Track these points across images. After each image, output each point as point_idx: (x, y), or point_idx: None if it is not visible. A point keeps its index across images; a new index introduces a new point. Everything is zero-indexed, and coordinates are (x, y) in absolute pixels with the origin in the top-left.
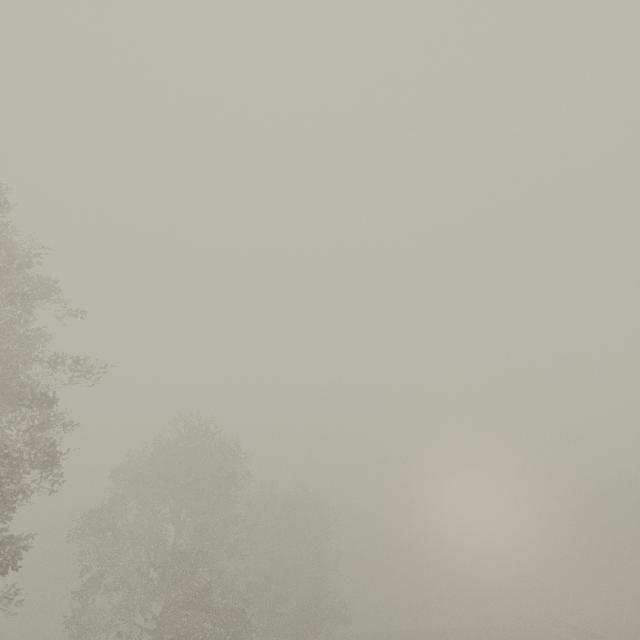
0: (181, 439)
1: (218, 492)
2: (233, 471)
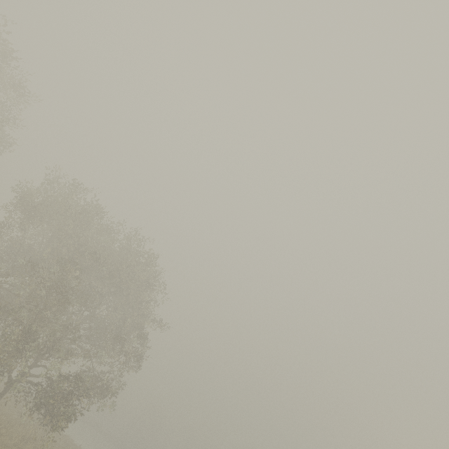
0: None
1: None
2: None
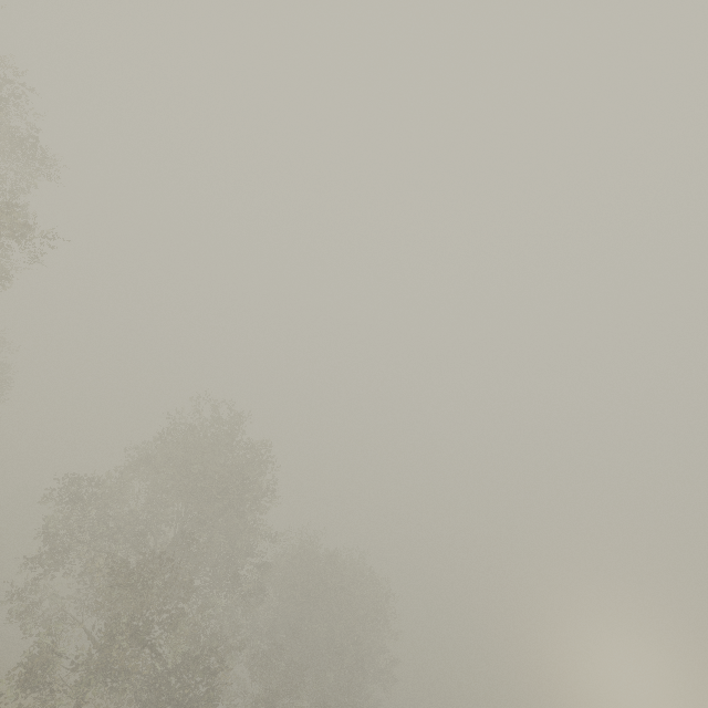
0: (203, 425)
1: (223, 498)
2: (247, 477)
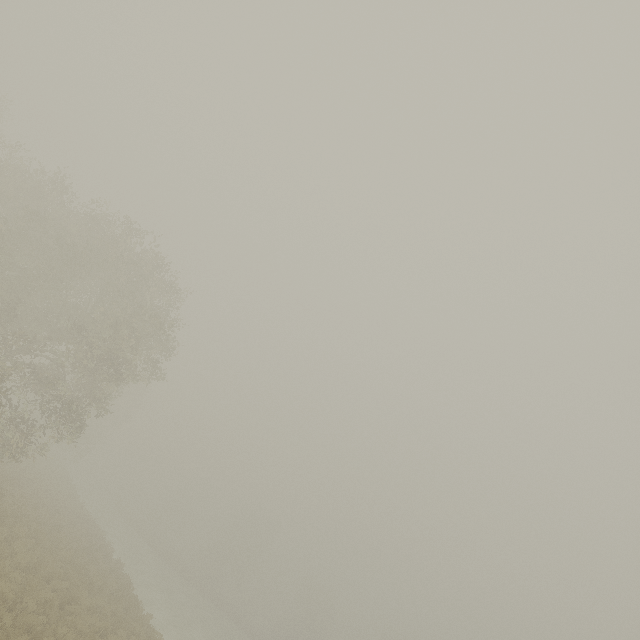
0: None
1: None
2: None
